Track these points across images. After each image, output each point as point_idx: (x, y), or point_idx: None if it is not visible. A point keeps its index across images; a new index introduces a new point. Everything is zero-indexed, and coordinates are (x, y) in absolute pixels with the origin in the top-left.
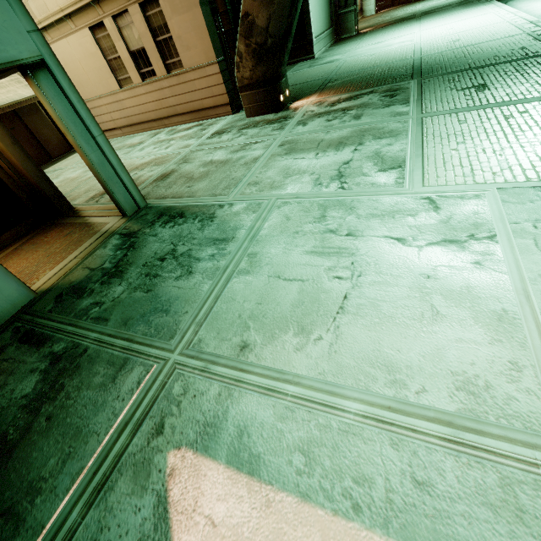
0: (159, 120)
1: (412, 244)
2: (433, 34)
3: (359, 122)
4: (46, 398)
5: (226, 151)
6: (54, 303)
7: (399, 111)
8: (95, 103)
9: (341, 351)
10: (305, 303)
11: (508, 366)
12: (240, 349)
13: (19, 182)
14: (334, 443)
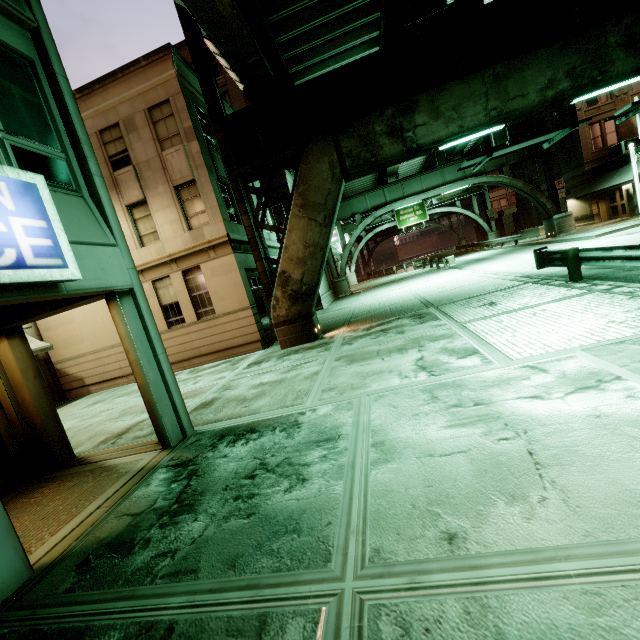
0: (178, 363)
1: (551, 397)
2: (419, 286)
3: (405, 334)
4: None
5: (275, 373)
6: (75, 575)
7: (436, 324)
8: (104, 353)
9: (584, 503)
10: (488, 470)
11: None
12: (447, 542)
13: (17, 424)
14: None
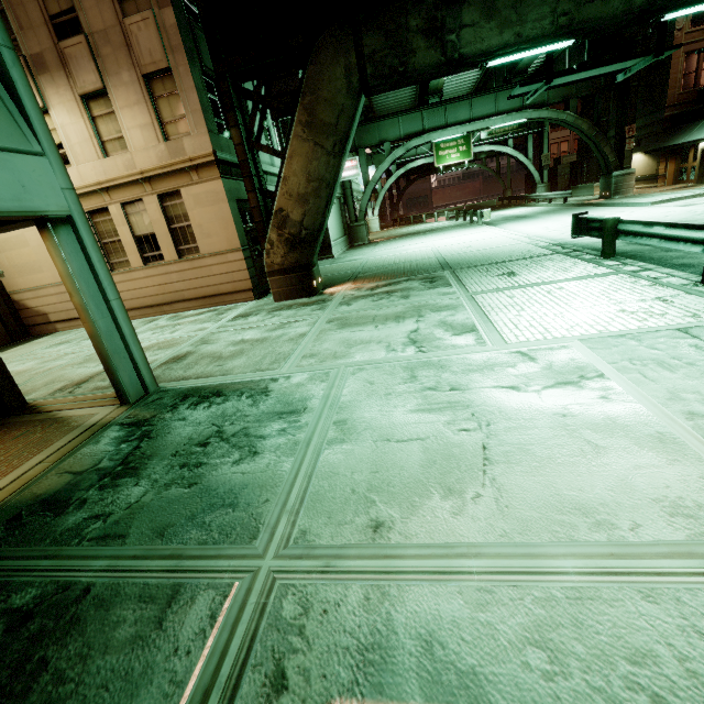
0: (157, 306)
1: (528, 390)
2: (444, 243)
3: (409, 300)
4: (2, 697)
5: (260, 330)
6: (4, 530)
7: (445, 291)
8: None
9: (514, 504)
10: (437, 461)
11: (702, 482)
12: (373, 530)
13: None
14: (572, 618)
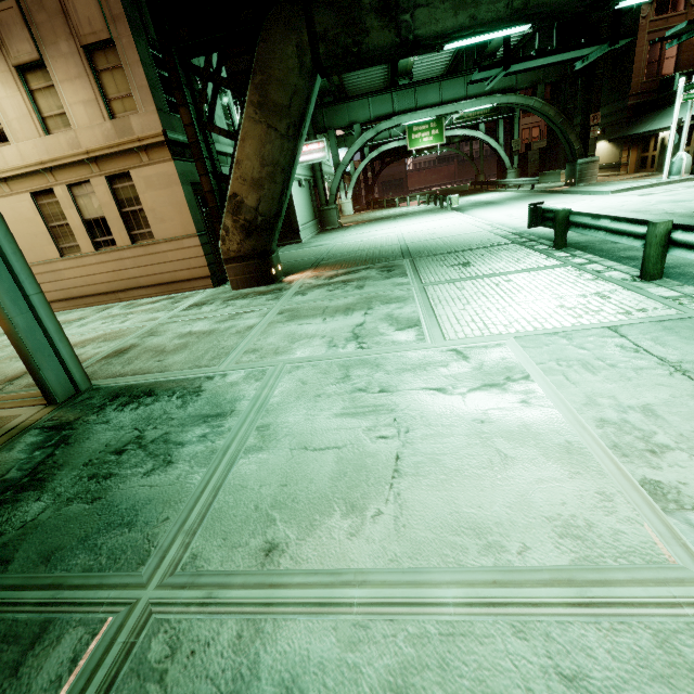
0: (112, 293)
1: (454, 392)
2: (411, 229)
3: (363, 291)
4: None
5: (210, 322)
6: None
7: (400, 282)
8: None
9: (412, 523)
10: (348, 473)
11: (598, 498)
12: (265, 554)
13: None
14: (439, 658)
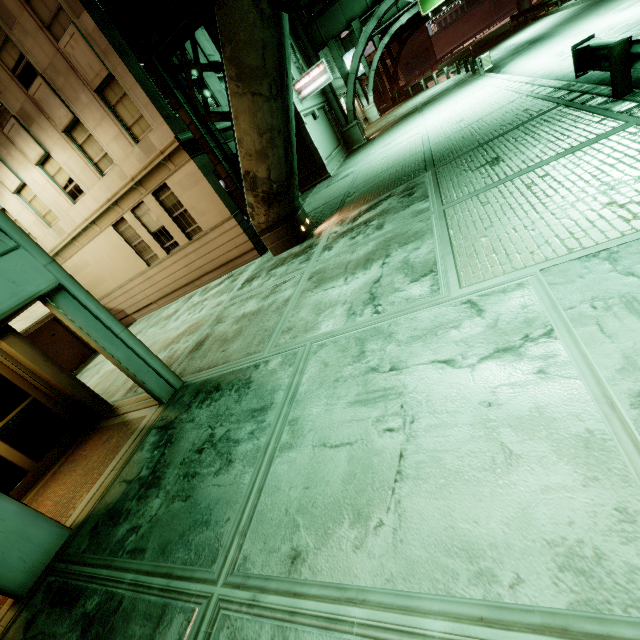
0: (191, 283)
1: (463, 364)
2: (437, 121)
3: (383, 231)
4: None
5: (258, 299)
6: (89, 538)
7: (419, 209)
8: (127, 287)
9: (408, 538)
10: (357, 474)
11: (616, 516)
12: (291, 562)
13: (55, 396)
14: None
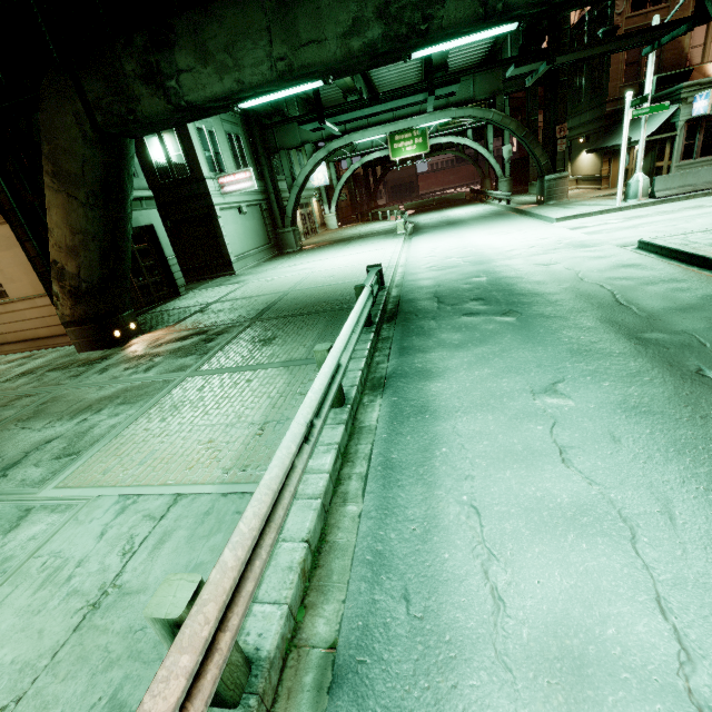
0: None
1: None
2: (332, 264)
3: (143, 375)
4: None
5: None
6: None
7: (187, 364)
8: None
9: None
10: None
11: None
12: None
13: None
14: None
